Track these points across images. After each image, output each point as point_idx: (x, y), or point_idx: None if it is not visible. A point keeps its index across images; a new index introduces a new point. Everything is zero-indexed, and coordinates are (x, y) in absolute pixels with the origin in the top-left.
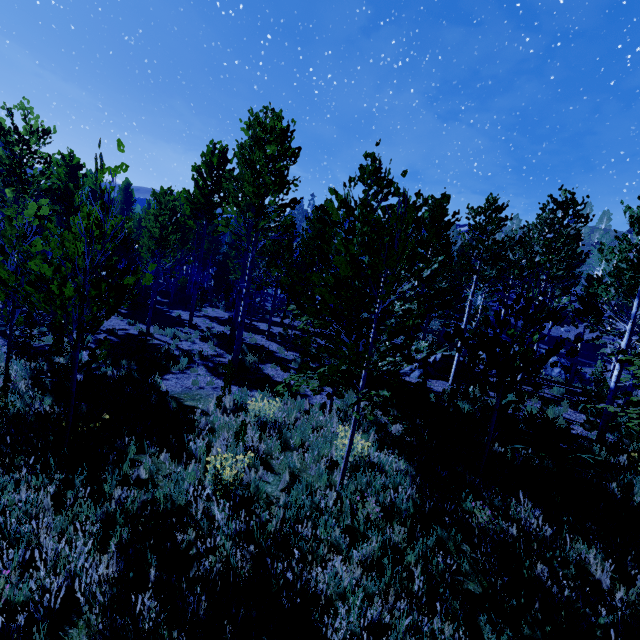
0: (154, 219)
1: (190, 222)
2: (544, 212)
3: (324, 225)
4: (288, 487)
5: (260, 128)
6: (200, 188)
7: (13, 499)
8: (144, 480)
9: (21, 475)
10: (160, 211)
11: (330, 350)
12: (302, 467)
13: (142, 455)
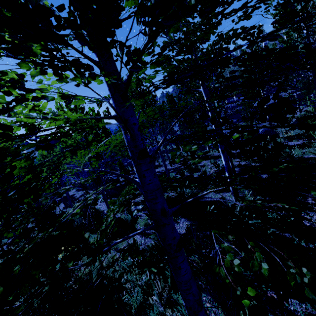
0: None
1: None
2: None
3: None
4: None
5: None
6: None
7: None
8: None
9: None
10: None
11: None
12: None
13: None
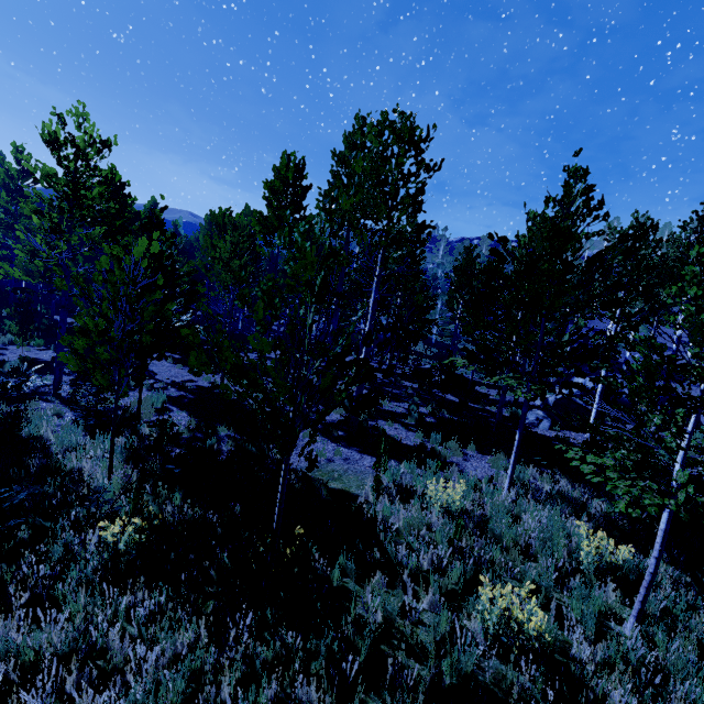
0: (230, 248)
1: (261, 250)
2: (685, 231)
3: (499, 257)
4: (558, 619)
5: (359, 136)
6: (273, 209)
7: (267, 696)
8: (381, 626)
9: (230, 637)
10: (236, 238)
11: (700, 454)
12: (543, 581)
13: (344, 579)
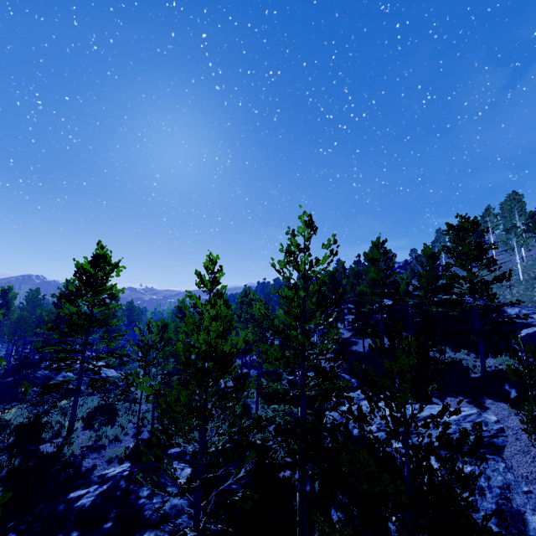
0: None
1: None
2: None
3: None
4: None
5: None
6: None
7: None
8: None
9: None
10: None
11: None
12: None
13: None
